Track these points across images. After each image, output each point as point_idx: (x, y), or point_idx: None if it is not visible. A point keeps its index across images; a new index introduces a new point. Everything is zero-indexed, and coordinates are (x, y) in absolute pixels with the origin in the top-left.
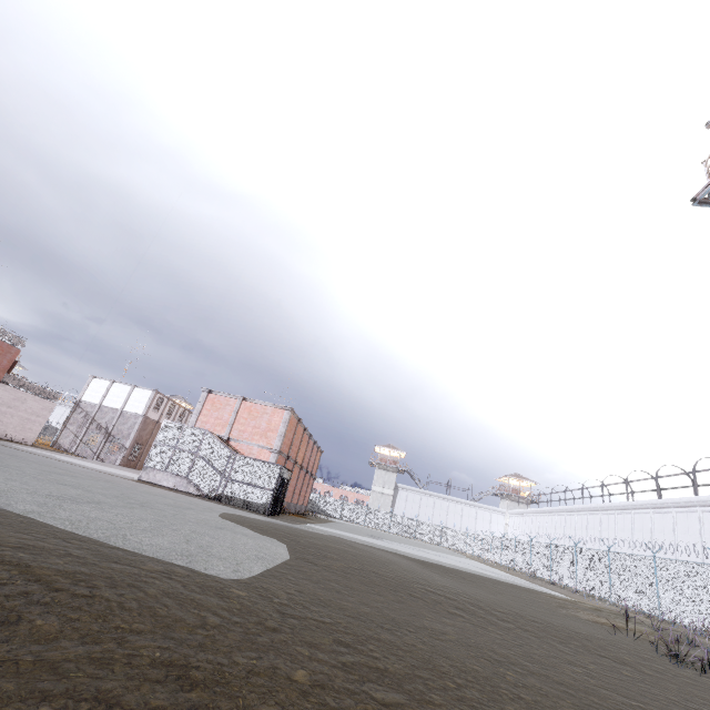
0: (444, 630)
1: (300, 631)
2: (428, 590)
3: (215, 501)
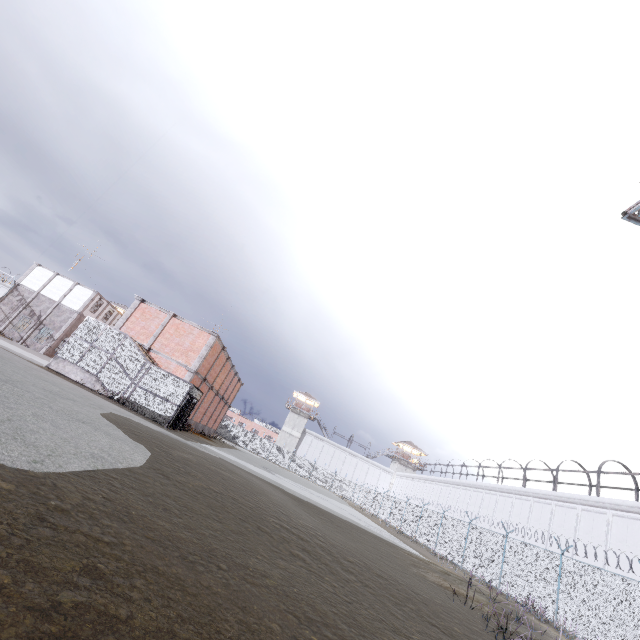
0: (268, 573)
1: (38, 548)
2: (283, 527)
3: (118, 404)
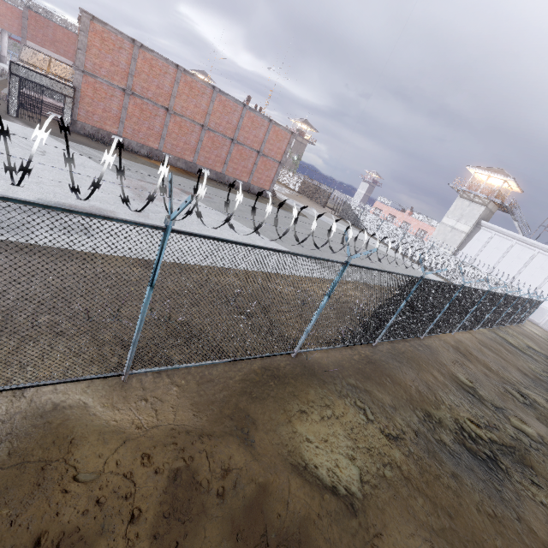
0: None
1: None
2: None
3: None
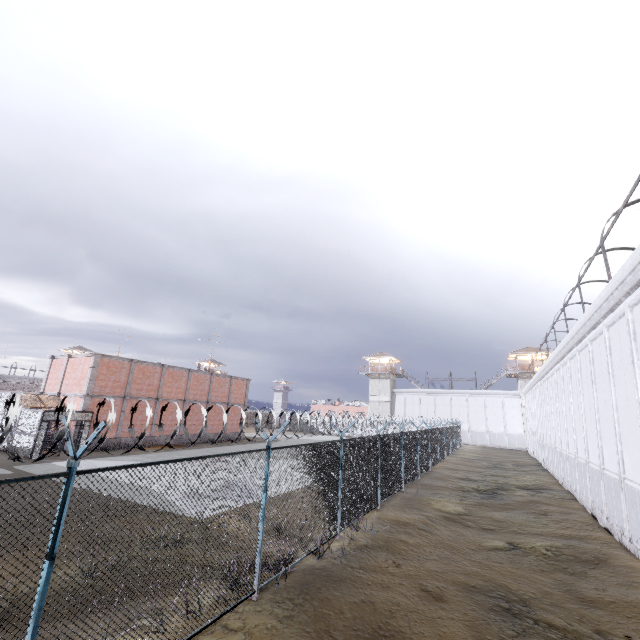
0: None
1: None
2: None
3: None
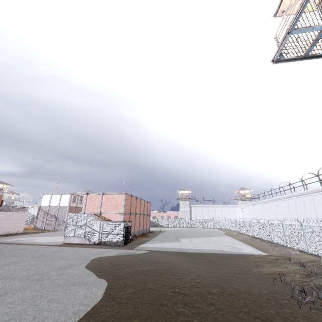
0: None
1: None
2: (176, 292)
3: (98, 246)
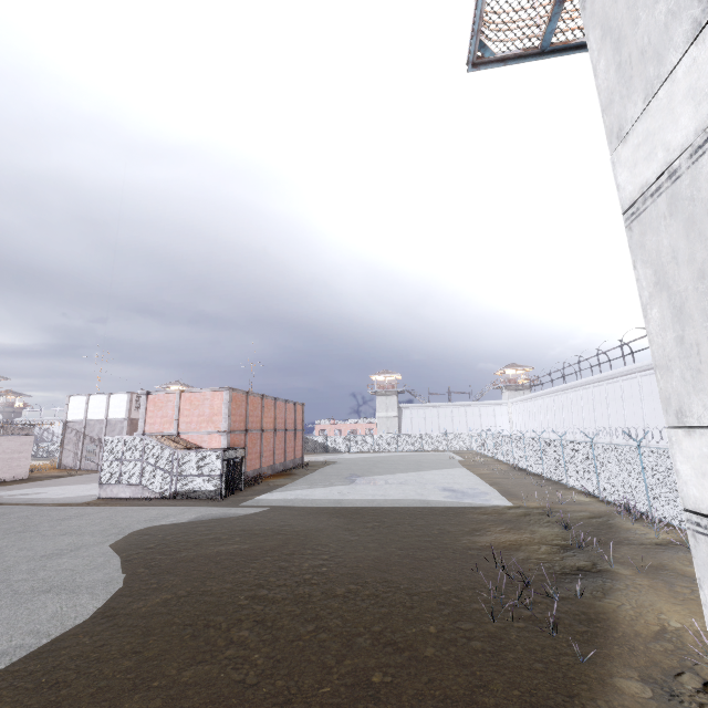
0: (143, 707)
1: None
2: (257, 597)
3: (168, 501)
